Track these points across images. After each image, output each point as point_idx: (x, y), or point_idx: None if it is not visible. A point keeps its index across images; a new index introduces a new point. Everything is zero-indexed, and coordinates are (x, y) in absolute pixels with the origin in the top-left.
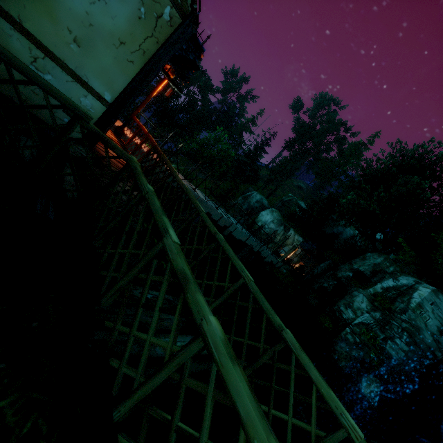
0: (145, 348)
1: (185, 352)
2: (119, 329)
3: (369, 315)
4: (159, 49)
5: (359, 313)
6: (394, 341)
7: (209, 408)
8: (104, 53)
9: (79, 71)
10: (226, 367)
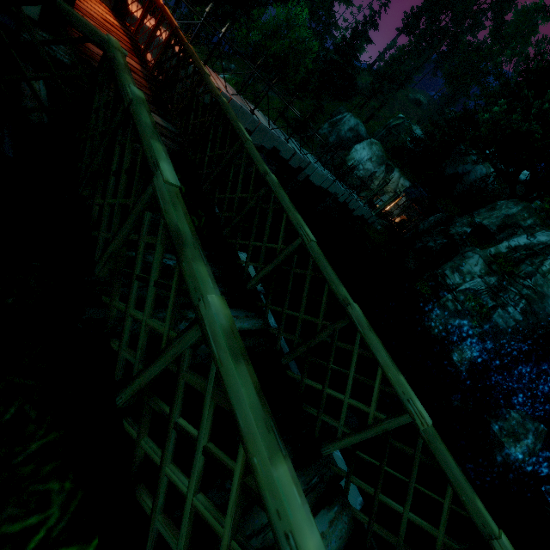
0: (141, 331)
1: (181, 341)
2: (116, 306)
3: (481, 280)
4: None
5: (468, 278)
6: (505, 310)
7: (207, 411)
8: None
9: None
10: (226, 366)
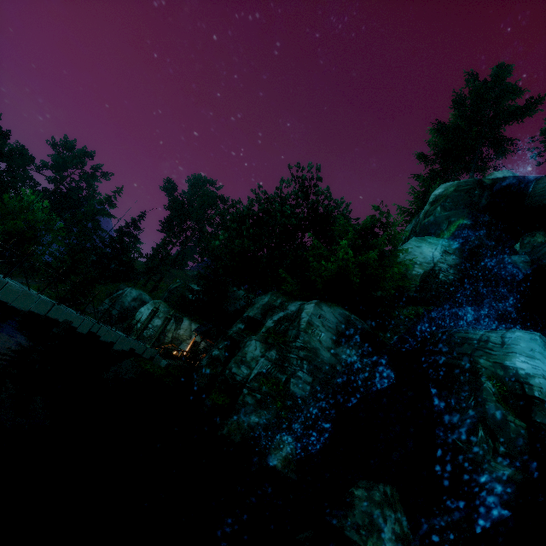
0: None
1: None
2: None
3: (265, 359)
4: None
5: (254, 363)
6: (296, 376)
7: None
8: None
9: None
10: None
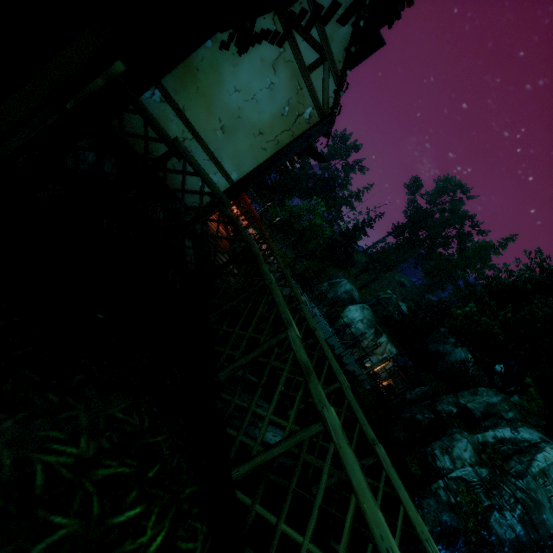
0: (264, 423)
1: (305, 432)
2: (237, 402)
3: (472, 469)
4: (293, 141)
5: (459, 464)
6: (502, 514)
7: (325, 478)
8: (242, 140)
9: (217, 152)
10: (343, 448)
